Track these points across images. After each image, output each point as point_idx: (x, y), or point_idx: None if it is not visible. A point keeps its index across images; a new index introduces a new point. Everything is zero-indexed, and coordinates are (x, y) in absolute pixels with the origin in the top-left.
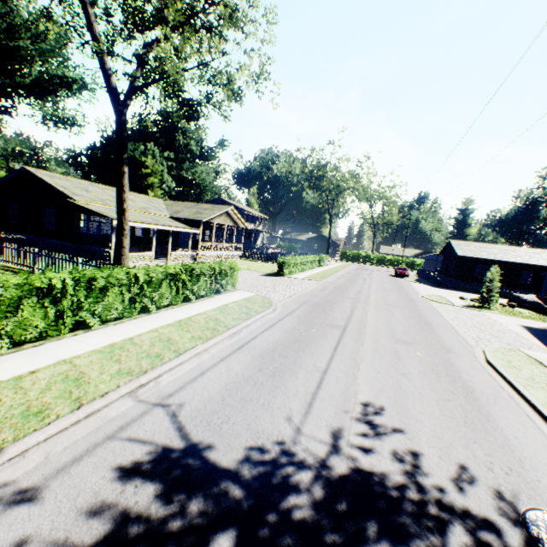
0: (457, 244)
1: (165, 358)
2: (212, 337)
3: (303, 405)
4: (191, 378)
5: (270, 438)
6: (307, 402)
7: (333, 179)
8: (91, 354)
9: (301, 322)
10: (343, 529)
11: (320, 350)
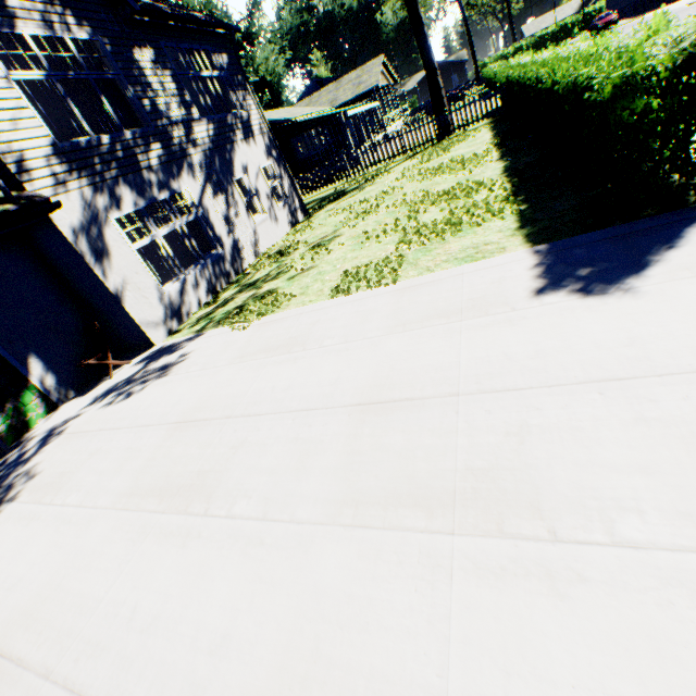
0: None
1: None
2: None
3: None
4: None
5: None
6: None
7: None
8: None
9: None
10: None
11: None
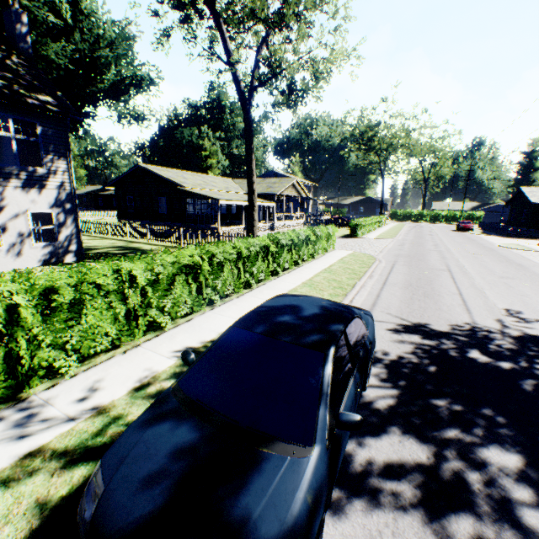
0: (530, 191)
1: (347, 288)
2: (359, 278)
3: (463, 309)
4: (373, 298)
5: (457, 322)
6: (464, 308)
7: (386, 138)
8: (300, 287)
9: (410, 268)
10: (535, 351)
11: (444, 284)
